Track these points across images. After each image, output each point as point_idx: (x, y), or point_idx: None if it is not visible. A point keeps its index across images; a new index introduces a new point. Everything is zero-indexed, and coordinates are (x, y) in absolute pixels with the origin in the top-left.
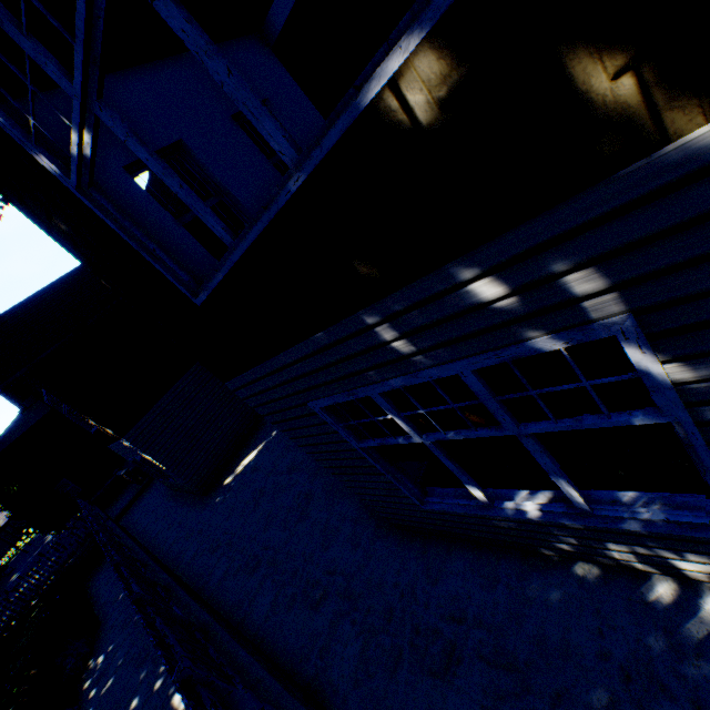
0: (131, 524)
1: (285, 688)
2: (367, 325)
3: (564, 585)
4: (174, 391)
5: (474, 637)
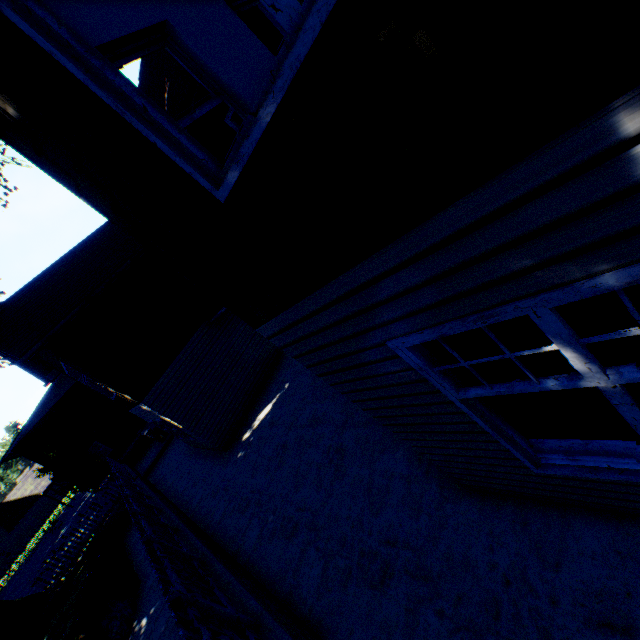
0: (158, 480)
1: None
2: (617, 141)
3: None
4: (185, 352)
5: None
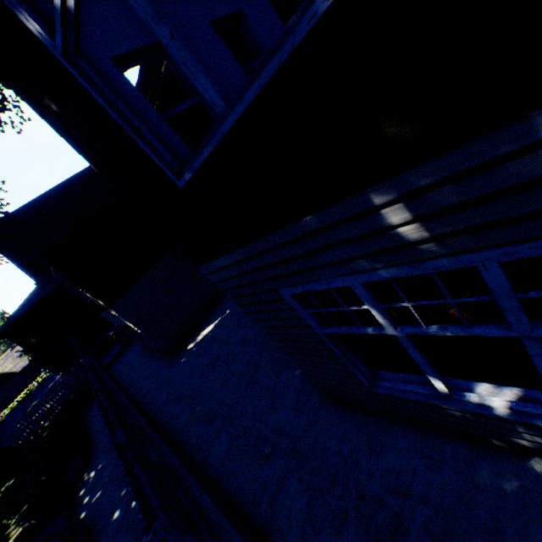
0: (117, 372)
1: (243, 536)
2: (372, 206)
3: (518, 477)
4: (151, 274)
5: (421, 513)
